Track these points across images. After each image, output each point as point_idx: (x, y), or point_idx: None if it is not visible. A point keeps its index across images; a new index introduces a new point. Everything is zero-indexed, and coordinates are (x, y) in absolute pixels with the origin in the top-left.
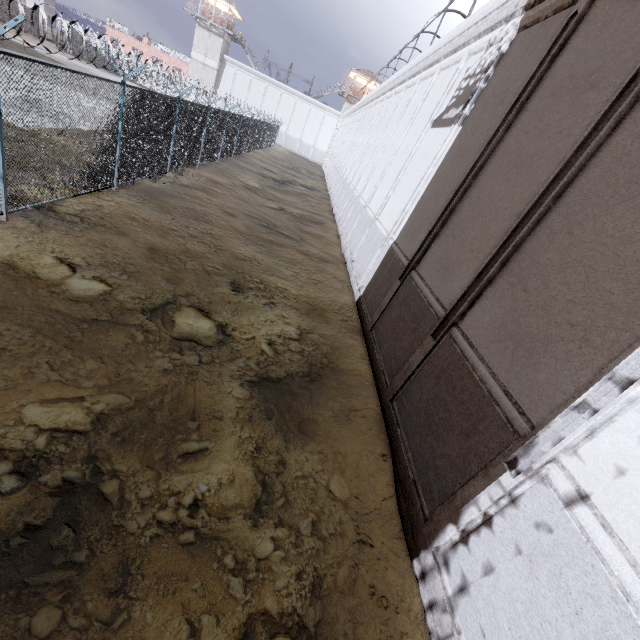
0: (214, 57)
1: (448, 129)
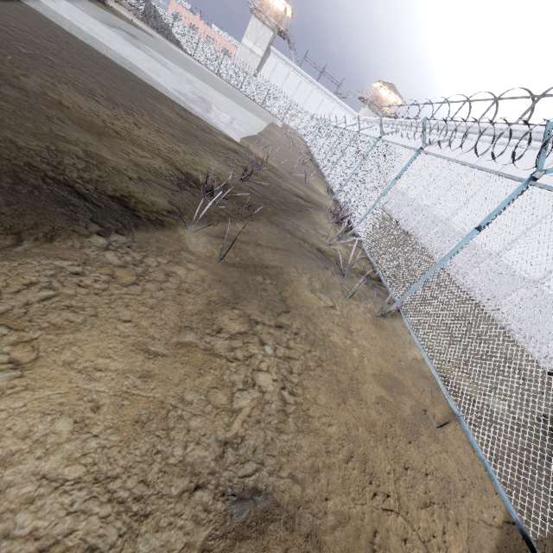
0: (262, 46)
1: None
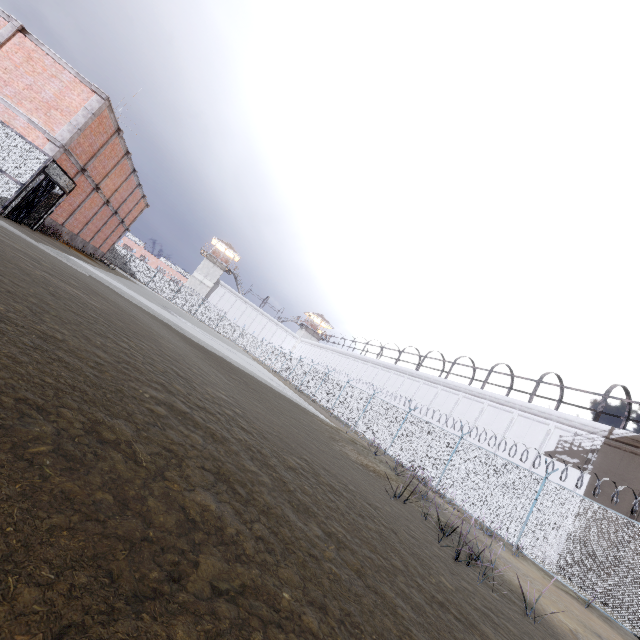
0: (212, 280)
1: (572, 468)
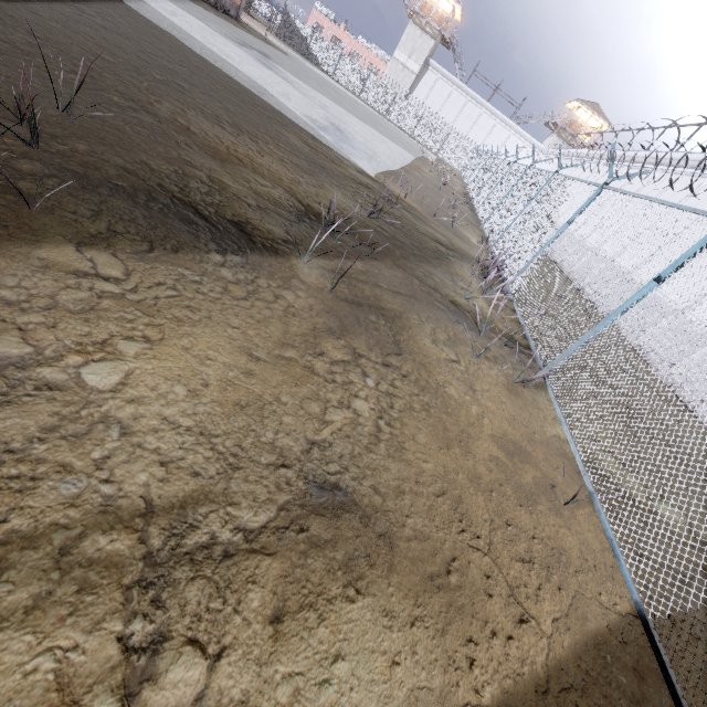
0: (418, 60)
1: None
